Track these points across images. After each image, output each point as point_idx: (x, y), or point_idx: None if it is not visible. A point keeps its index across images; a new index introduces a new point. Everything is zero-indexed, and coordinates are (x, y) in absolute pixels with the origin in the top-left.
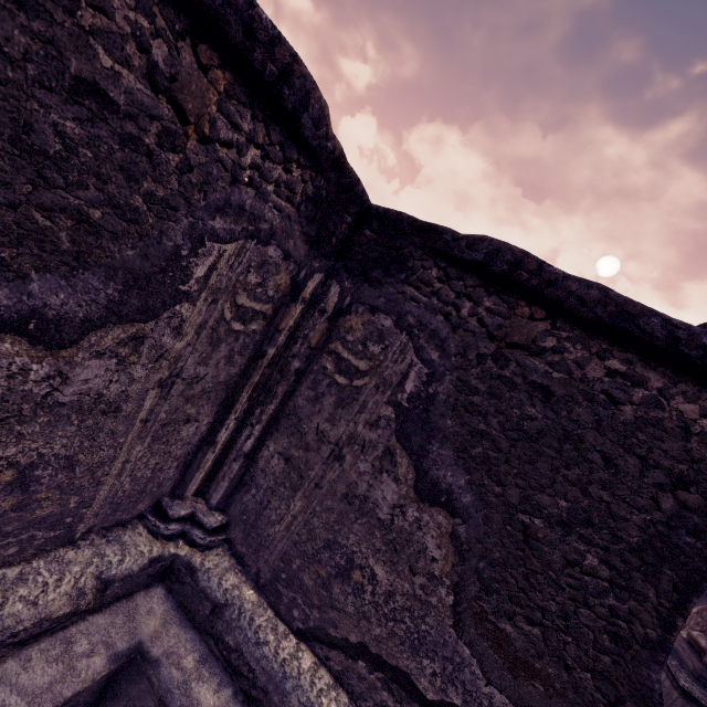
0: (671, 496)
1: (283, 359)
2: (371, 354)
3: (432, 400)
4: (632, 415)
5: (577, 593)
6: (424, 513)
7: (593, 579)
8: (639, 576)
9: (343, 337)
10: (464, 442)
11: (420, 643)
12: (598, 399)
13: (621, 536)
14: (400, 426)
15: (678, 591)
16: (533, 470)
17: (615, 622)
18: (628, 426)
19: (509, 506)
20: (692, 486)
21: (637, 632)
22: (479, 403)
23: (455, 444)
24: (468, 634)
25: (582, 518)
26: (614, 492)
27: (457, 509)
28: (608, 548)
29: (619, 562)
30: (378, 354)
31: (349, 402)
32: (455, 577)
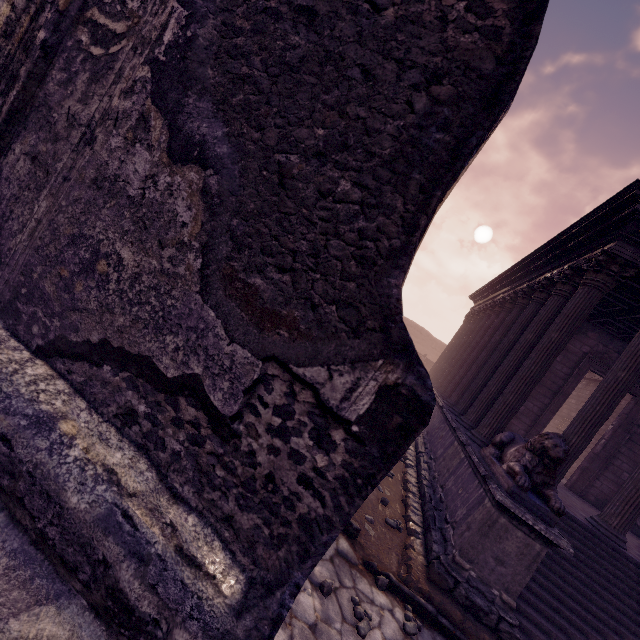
0: (424, 95)
1: (28, 34)
2: (130, 12)
3: (190, 45)
4: (393, 17)
5: (328, 226)
6: (177, 176)
7: (345, 206)
8: (389, 189)
9: (100, 1)
10: (225, 93)
11: (165, 321)
12: (362, 10)
13: (375, 152)
14: (156, 86)
15: (424, 192)
16: (293, 104)
17: (364, 245)
18: (388, 31)
19: (267, 150)
20: (445, 78)
21: (383, 248)
22: (243, 45)
23: (216, 97)
24: (216, 298)
25: (339, 144)
26: (371, 105)
27: (210, 160)
28: (361, 169)
29: (371, 181)
30: (137, 10)
31: (104, 74)
32: (205, 237)
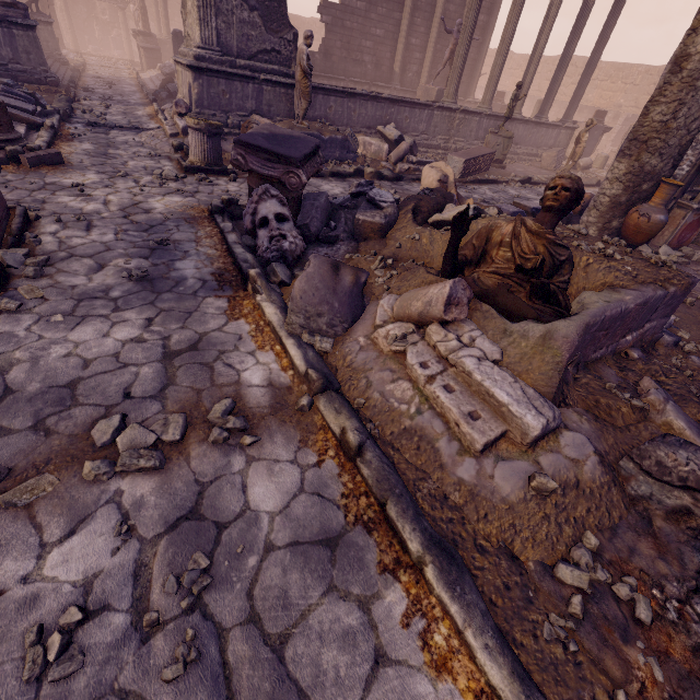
0: None
1: None
2: None
3: None
4: None
5: None
6: None
7: None
8: None
9: None
10: None
11: None
12: None
13: None
14: None
15: None
16: None
17: None
18: None
19: None
20: None
21: None
22: None
23: None
24: None
25: None
26: None
27: None
28: None
29: None
30: None
31: None
32: None
